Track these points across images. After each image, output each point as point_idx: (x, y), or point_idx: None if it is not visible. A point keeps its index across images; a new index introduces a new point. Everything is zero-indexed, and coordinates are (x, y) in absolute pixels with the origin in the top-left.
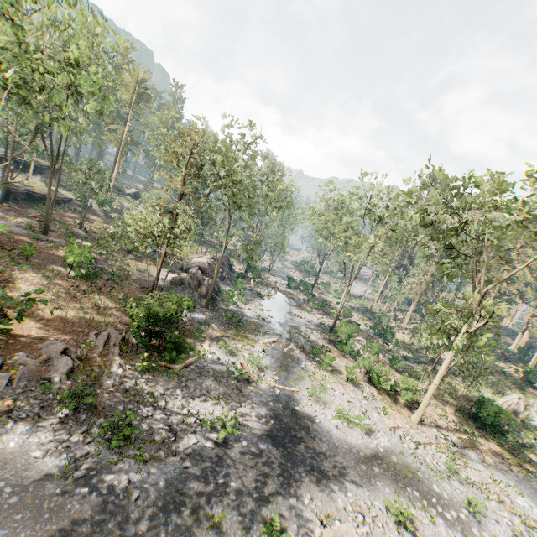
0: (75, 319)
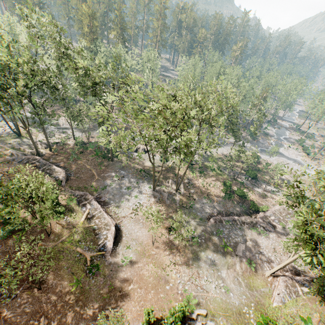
0: None
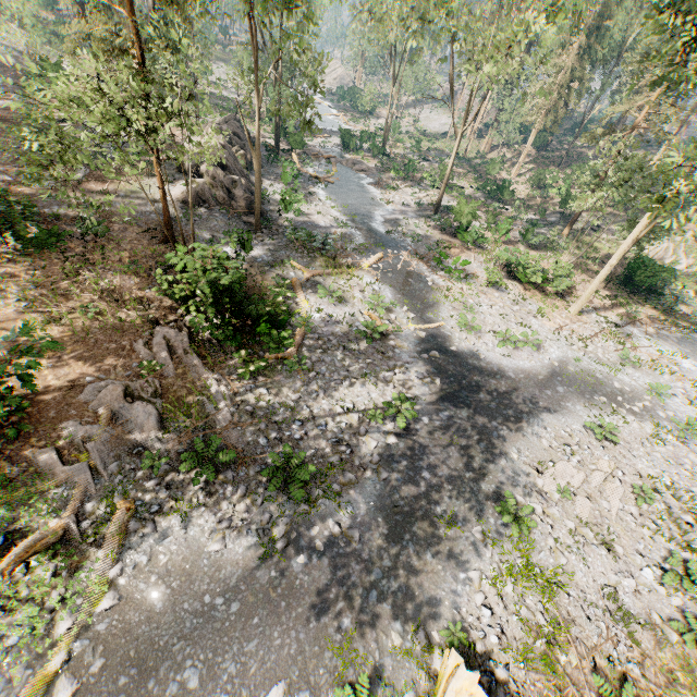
0: (91, 330)
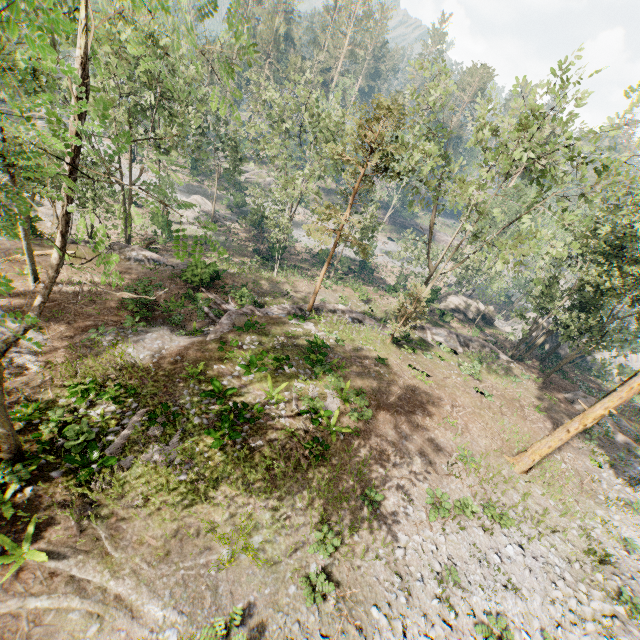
0: None
